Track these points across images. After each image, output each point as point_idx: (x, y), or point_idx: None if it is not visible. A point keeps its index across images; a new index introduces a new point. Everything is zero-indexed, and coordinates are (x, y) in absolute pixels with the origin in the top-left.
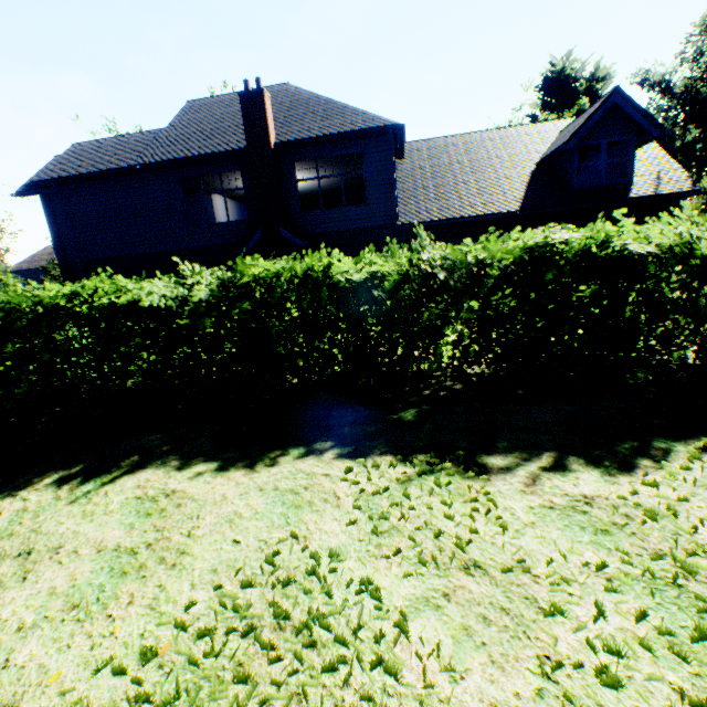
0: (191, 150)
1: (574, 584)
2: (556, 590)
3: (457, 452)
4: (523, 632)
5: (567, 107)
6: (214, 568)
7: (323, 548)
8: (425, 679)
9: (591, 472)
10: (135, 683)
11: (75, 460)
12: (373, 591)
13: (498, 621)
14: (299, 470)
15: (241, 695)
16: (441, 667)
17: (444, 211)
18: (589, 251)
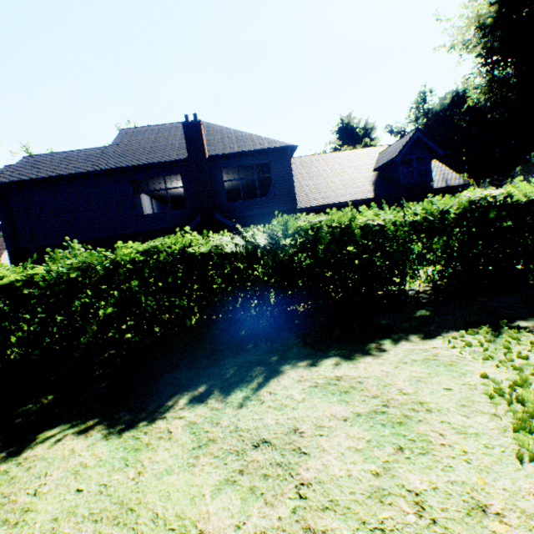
0: (140, 160)
1: None
2: None
3: (502, 321)
4: None
5: (354, 144)
6: (461, 404)
7: (511, 379)
8: None
9: None
10: None
11: (190, 383)
12: None
13: None
14: (409, 349)
15: None
16: None
17: (326, 199)
18: (499, 202)
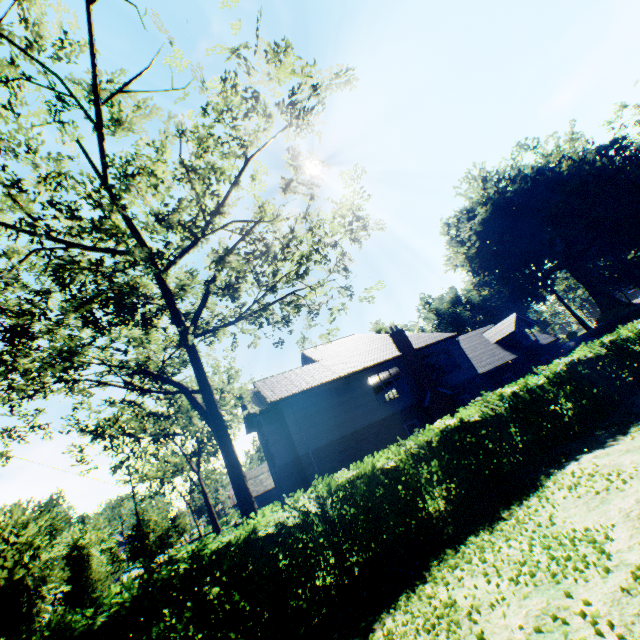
0: (367, 362)
1: None
2: None
3: None
4: None
5: None
6: None
7: None
8: None
9: None
10: None
11: None
12: None
13: None
14: None
15: None
16: None
17: (490, 364)
18: None
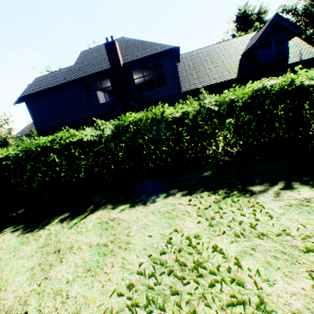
0: (86, 73)
1: (313, 238)
2: (305, 241)
3: (238, 186)
4: (295, 261)
5: (248, 28)
6: (144, 248)
7: (190, 234)
8: (257, 286)
9: (305, 187)
10: (128, 299)
11: (65, 211)
12: (220, 250)
13: (282, 257)
14: (167, 203)
15: (176, 300)
16: (262, 280)
17: (202, 83)
18: (283, 88)
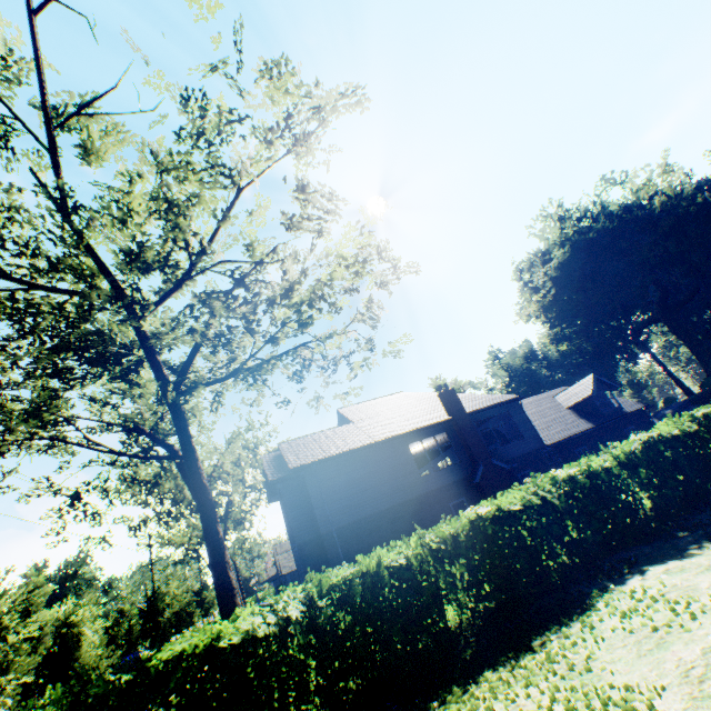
0: (409, 426)
1: None
2: None
3: None
4: None
5: None
6: None
7: None
8: None
9: None
10: None
11: None
12: None
13: None
14: None
15: None
16: None
17: (560, 434)
18: None
